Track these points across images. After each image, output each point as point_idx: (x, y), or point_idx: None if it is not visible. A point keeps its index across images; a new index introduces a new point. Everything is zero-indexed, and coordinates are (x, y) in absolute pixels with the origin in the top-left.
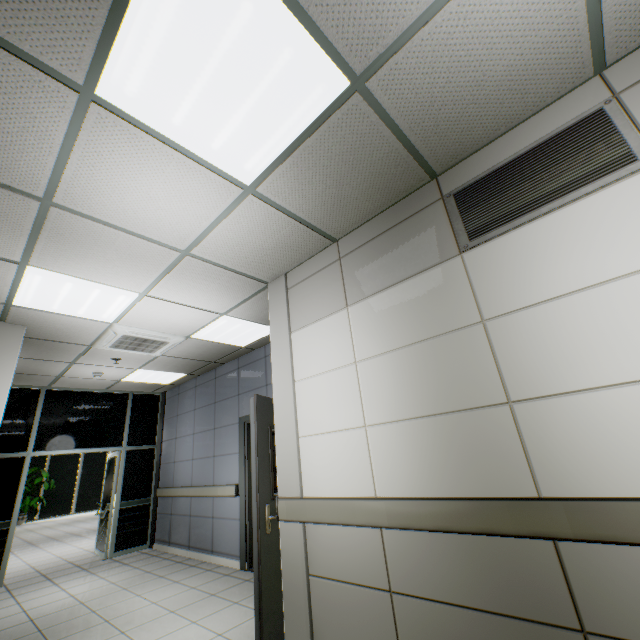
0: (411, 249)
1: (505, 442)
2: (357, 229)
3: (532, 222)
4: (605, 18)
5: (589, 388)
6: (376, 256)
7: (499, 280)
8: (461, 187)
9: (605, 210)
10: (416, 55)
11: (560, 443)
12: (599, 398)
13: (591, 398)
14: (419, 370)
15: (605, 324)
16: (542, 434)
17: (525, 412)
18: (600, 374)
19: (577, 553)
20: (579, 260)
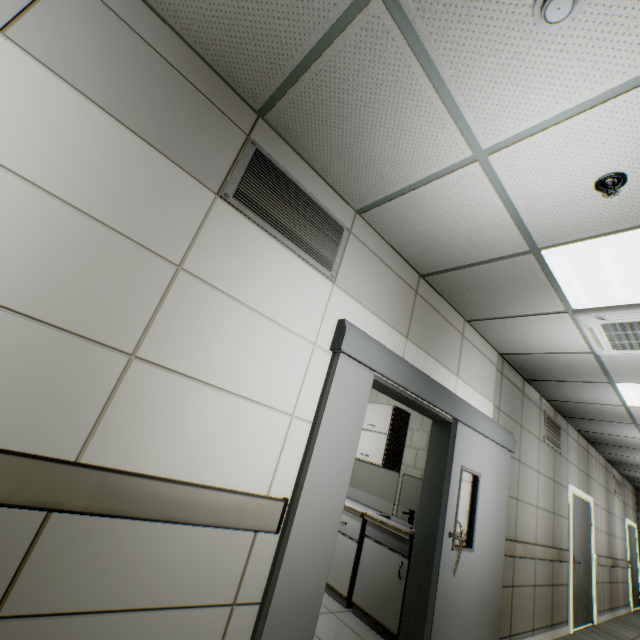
0: (182, 126)
1: (91, 392)
2: (142, 1)
3: (275, 240)
4: (392, 202)
5: (205, 381)
6: (134, 66)
7: (223, 251)
8: (267, 154)
9: (304, 280)
10: (397, 63)
11: (146, 415)
12: (204, 392)
13: (199, 389)
14: (51, 244)
15: (249, 345)
16: (137, 400)
17: (140, 373)
18: (219, 375)
19: (67, 525)
20: (272, 293)
